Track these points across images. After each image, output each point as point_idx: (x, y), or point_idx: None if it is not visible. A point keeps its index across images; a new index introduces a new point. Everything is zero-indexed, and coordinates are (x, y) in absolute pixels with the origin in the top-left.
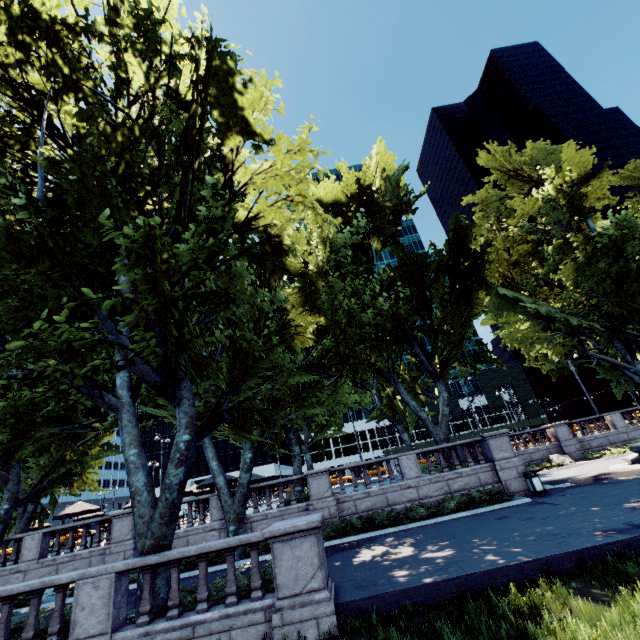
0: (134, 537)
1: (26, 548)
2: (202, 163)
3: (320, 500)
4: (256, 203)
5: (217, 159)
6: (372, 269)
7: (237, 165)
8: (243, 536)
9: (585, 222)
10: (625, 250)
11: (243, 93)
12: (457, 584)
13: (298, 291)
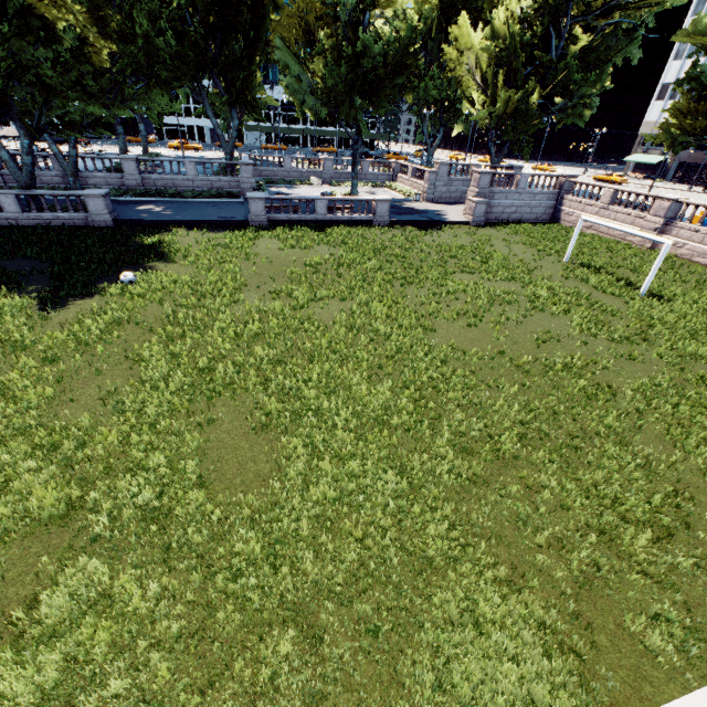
0: None
1: None
2: None
3: (131, 175)
4: None
5: None
6: None
7: None
8: (72, 192)
9: (366, 13)
10: (364, 62)
11: None
12: (159, 222)
13: (87, 13)
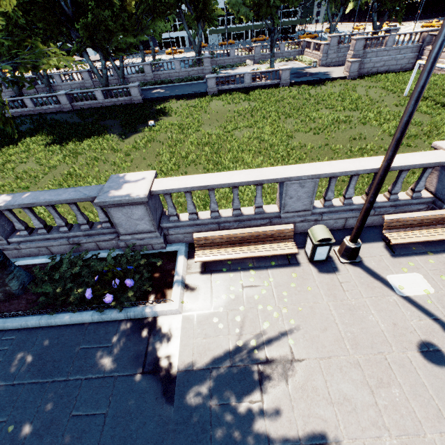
0: (91, 79)
1: (56, 79)
2: None
3: (148, 74)
4: None
5: None
6: None
7: None
8: (124, 86)
9: None
10: None
11: None
12: (163, 97)
13: None
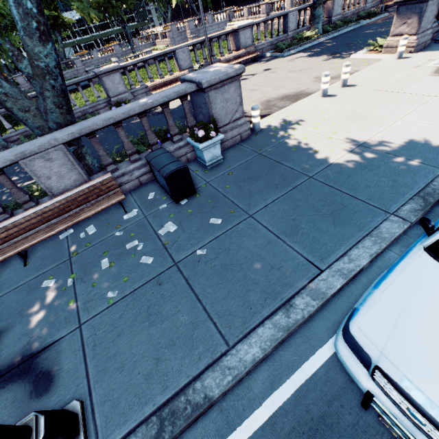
0: None
1: None
2: None
3: (24, 85)
4: None
5: None
6: None
7: None
8: None
9: None
10: None
11: None
12: None
13: None
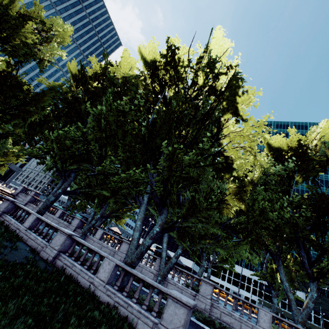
0: (126, 254)
1: (97, 233)
2: (210, 122)
3: (203, 297)
4: (226, 144)
5: (217, 121)
6: (290, 190)
7: (225, 126)
8: (159, 285)
9: None
10: None
11: (240, 96)
12: None
13: (235, 187)
